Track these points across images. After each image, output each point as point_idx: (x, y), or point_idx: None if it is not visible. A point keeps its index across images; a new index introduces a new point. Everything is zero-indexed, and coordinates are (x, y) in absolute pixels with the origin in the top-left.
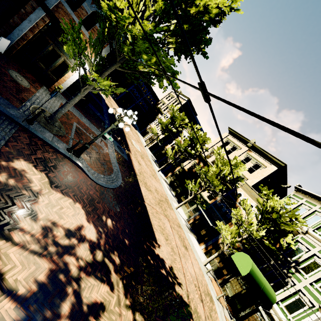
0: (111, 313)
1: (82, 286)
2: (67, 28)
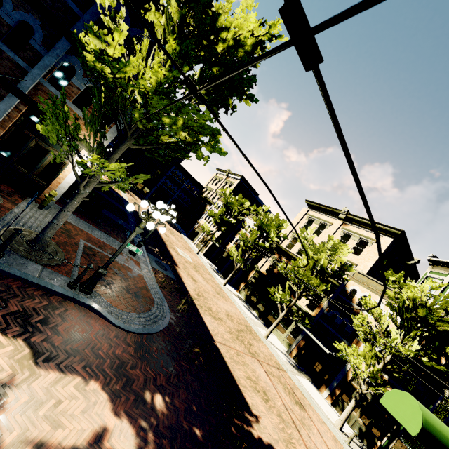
0: None
1: None
2: (48, 107)
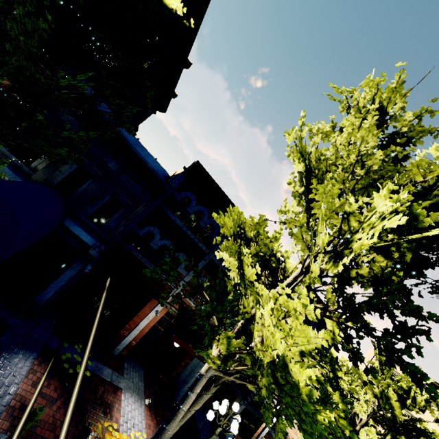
0: None
1: None
2: None
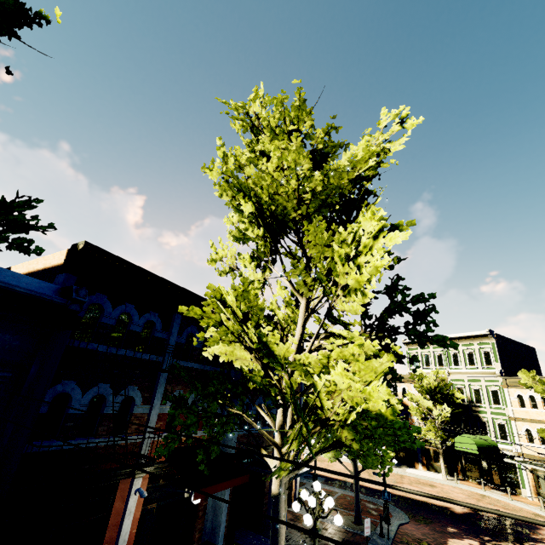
0: None
1: None
2: None
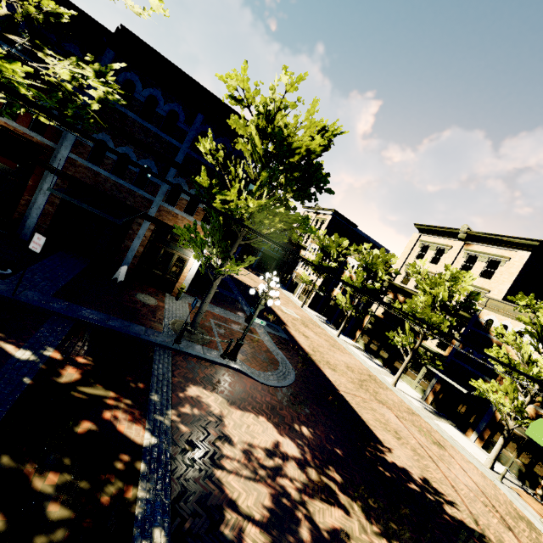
0: (359, 541)
1: (310, 510)
2: (180, 231)
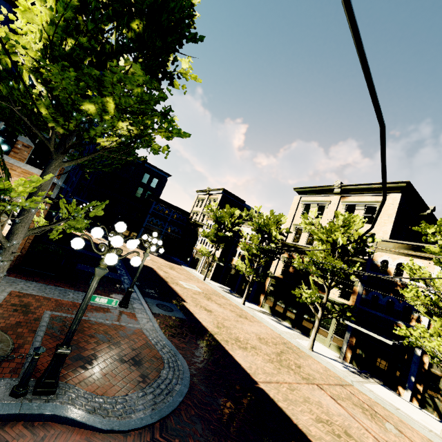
0: None
1: None
2: None
